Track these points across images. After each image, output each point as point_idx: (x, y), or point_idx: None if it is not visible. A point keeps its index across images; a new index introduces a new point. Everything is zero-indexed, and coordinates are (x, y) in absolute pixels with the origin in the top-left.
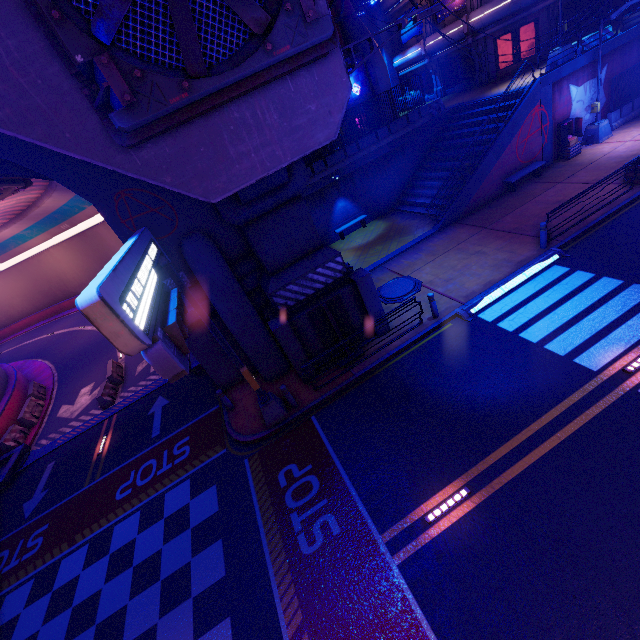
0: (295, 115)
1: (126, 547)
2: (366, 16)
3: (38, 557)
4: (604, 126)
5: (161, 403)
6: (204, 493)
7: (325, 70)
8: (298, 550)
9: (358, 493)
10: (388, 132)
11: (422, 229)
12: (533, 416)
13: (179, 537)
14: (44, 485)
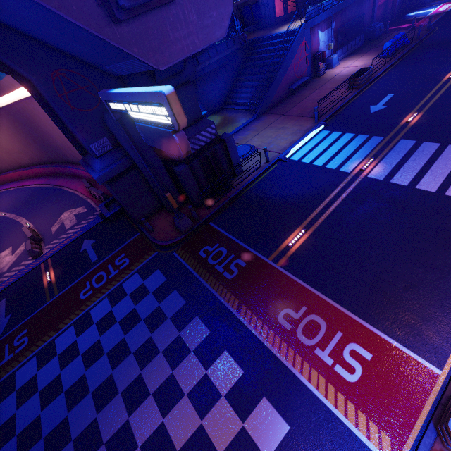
0: (205, 17)
1: (106, 316)
2: None
3: (30, 346)
4: (335, 58)
5: (89, 243)
6: (152, 275)
7: None
8: (225, 278)
9: (250, 247)
10: (216, 53)
11: (246, 118)
12: (327, 195)
13: (145, 299)
14: (5, 313)
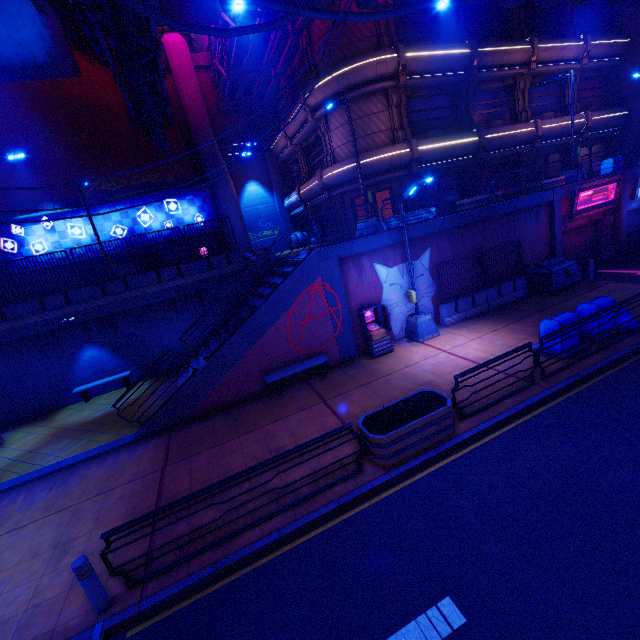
0: None
1: None
2: (258, 157)
3: None
4: (425, 321)
5: None
6: None
7: None
8: None
9: None
10: (178, 273)
11: (134, 426)
12: None
13: None
14: None
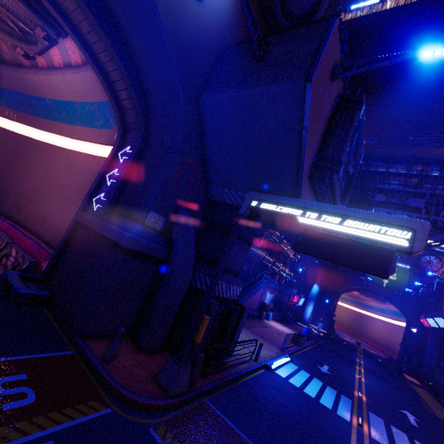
0: None
1: None
2: None
3: None
4: (271, 315)
5: None
6: None
7: None
8: None
9: None
10: None
11: None
12: (347, 440)
13: None
14: None
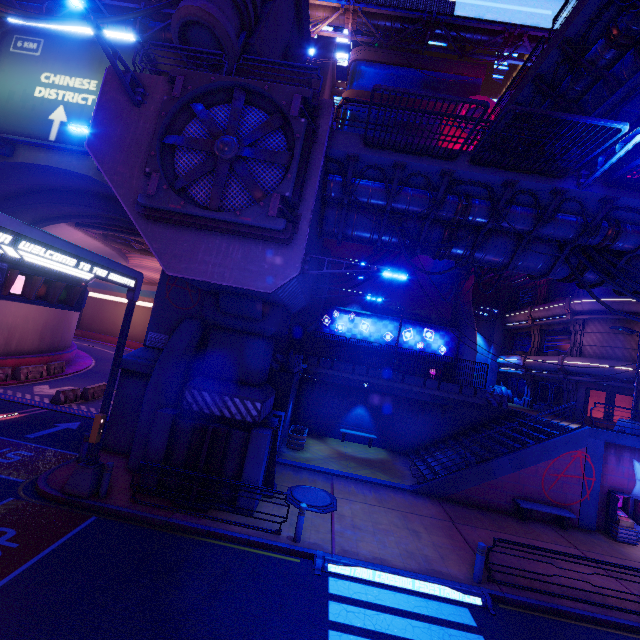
0: (252, 263)
1: None
2: (489, 318)
3: None
4: None
5: (72, 425)
6: None
7: (288, 253)
8: None
9: None
10: (437, 386)
11: (403, 480)
12: None
13: None
14: None
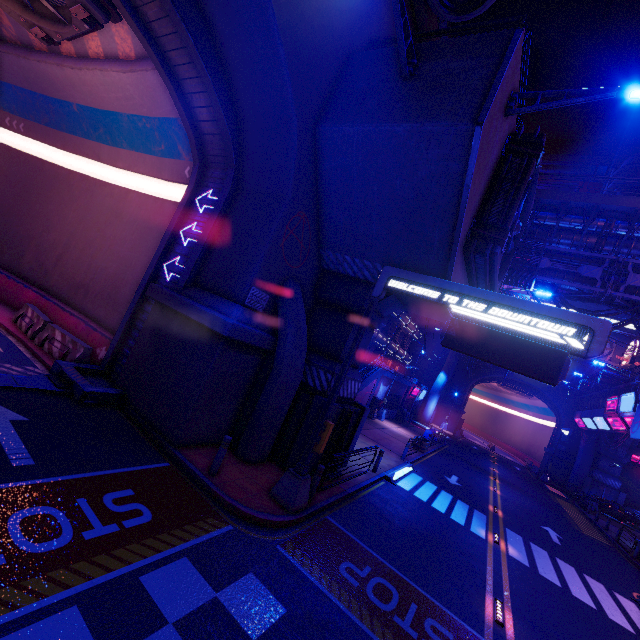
0: None
1: None
2: None
3: None
4: (384, 413)
5: (4, 413)
6: (239, 583)
7: None
8: None
9: (435, 599)
10: None
11: None
12: (483, 557)
13: None
14: None
